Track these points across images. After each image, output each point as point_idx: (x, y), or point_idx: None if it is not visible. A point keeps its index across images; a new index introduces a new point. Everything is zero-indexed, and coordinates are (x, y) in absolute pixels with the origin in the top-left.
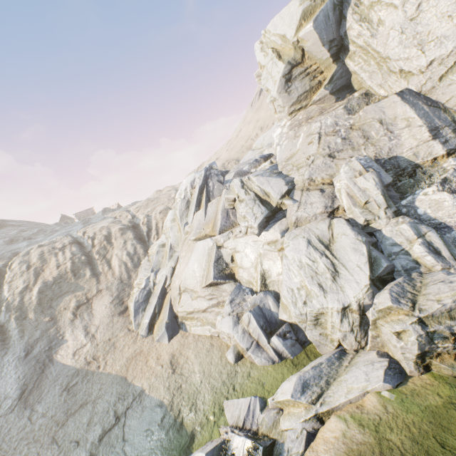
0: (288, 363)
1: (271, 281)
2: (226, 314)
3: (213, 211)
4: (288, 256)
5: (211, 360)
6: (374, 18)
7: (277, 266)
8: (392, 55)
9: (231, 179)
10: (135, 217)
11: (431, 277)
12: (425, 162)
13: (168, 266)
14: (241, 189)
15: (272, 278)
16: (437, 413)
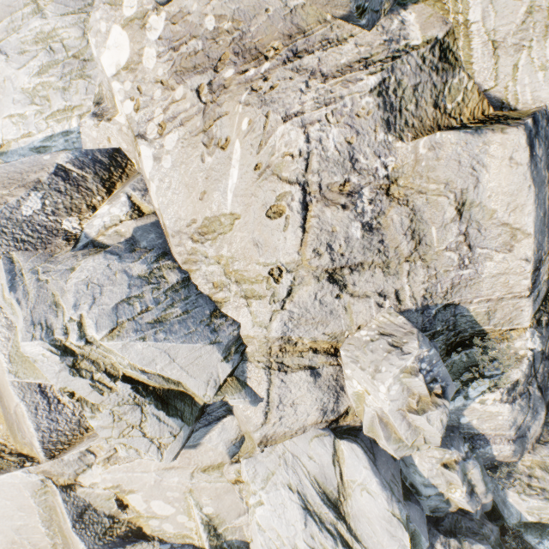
0: None
1: (228, 528)
2: None
3: None
4: (269, 534)
5: None
6: None
7: (234, 505)
8: None
9: None
10: None
11: None
12: (495, 331)
13: None
14: (71, 377)
15: (229, 525)
16: None
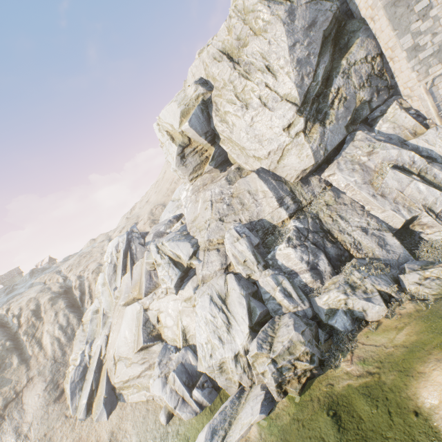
0: (207, 410)
1: (190, 335)
2: (156, 377)
3: (138, 274)
4: (198, 314)
5: (147, 427)
6: (229, 121)
7: (193, 320)
8: (245, 146)
9: (151, 241)
10: (66, 279)
11: (283, 320)
12: (278, 223)
13: (102, 335)
14: (157, 254)
15: (191, 333)
16: (286, 430)
